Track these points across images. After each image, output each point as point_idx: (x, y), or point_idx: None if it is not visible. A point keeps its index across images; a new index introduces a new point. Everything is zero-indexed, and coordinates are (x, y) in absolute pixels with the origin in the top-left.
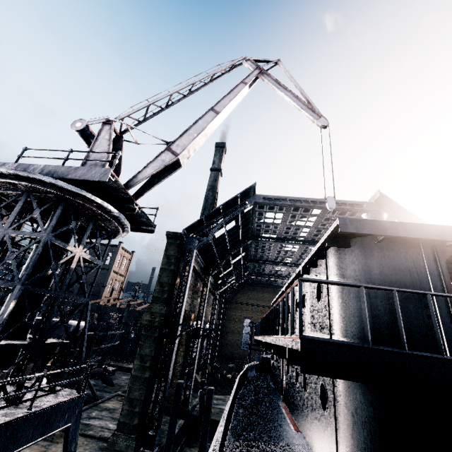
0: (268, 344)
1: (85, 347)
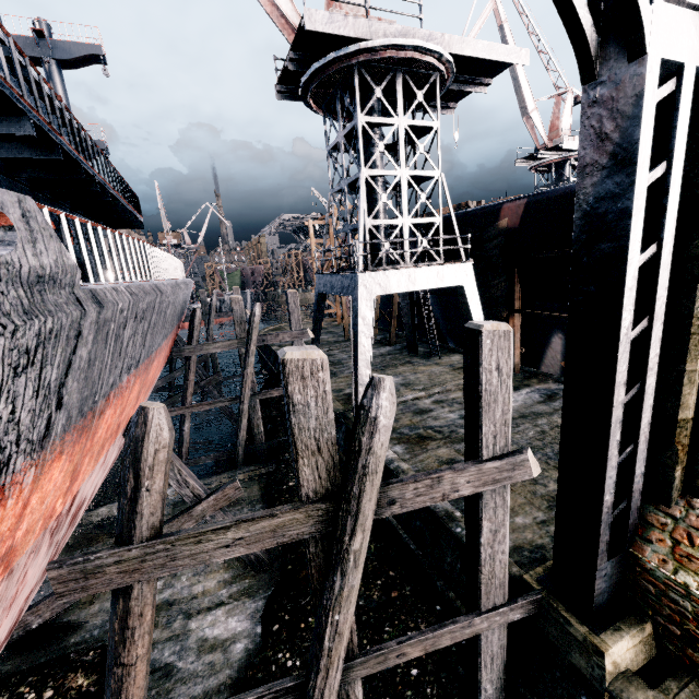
0: (106, 193)
1: (360, 225)
